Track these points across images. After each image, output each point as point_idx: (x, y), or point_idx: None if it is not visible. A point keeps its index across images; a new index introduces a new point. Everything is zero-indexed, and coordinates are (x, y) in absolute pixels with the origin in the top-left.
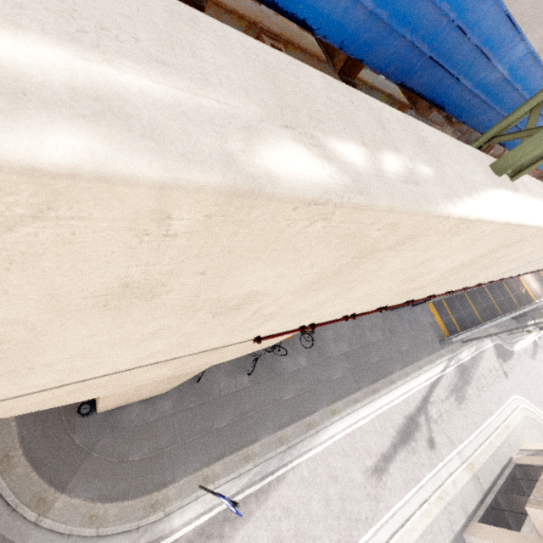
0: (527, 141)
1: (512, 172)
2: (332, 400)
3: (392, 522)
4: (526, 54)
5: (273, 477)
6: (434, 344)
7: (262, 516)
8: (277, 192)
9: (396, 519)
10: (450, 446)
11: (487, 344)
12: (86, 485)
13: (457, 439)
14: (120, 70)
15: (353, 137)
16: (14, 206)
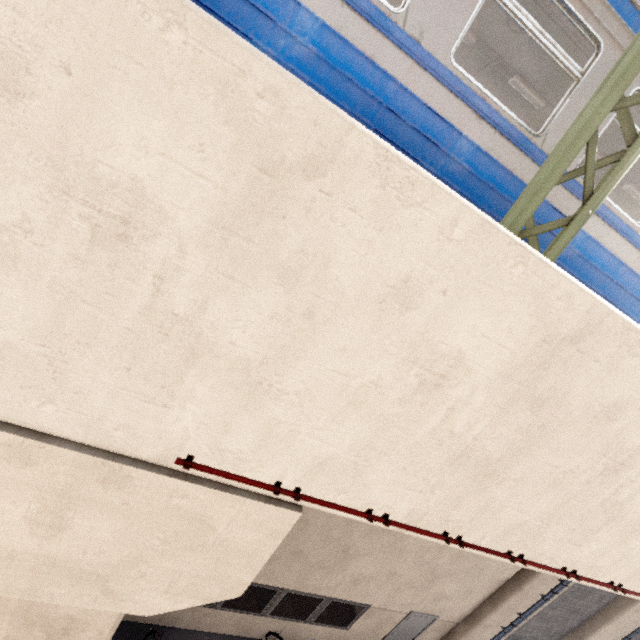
0: (514, 209)
1: None
2: None
3: None
4: (475, 151)
5: None
6: None
7: None
8: None
9: None
10: None
11: None
12: None
13: None
14: None
15: None
16: None
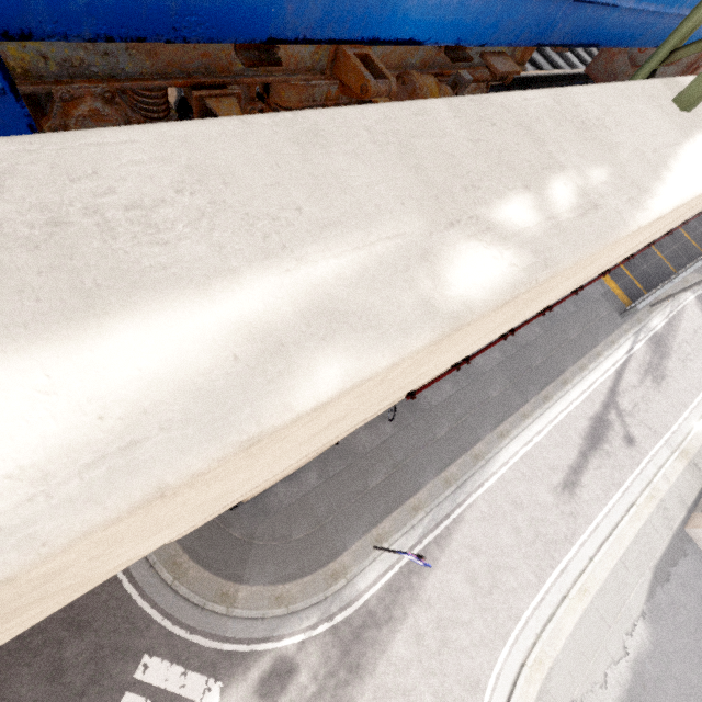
0: None
1: None
2: (495, 422)
3: (596, 534)
4: None
5: (449, 520)
6: (612, 319)
7: (448, 560)
8: (475, 316)
9: (601, 531)
10: (653, 438)
11: (686, 298)
12: (261, 572)
13: (662, 427)
14: (311, 263)
15: (512, 185)
16: (294, 429)
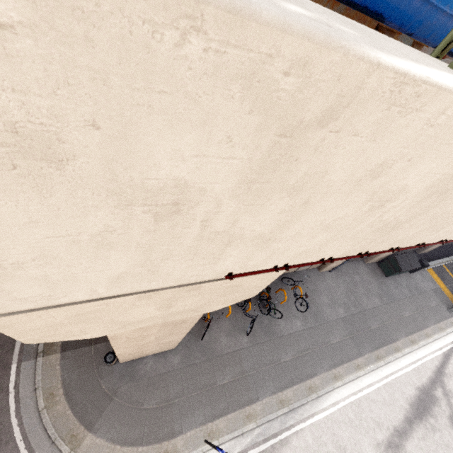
0: None
1: None
2: (332, 364)
3: None
4: None
5: (276, 440)
6: (441, 311)
7: None
8: None
9: None
10: None
11: None
12: (109, 427)
13: None
14: None
15: None
16: None
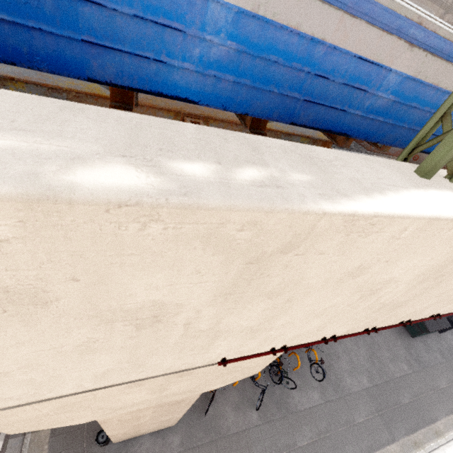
0: (441, 143)
1: (449, 174)
2: (359, 452)
3: None
4: (403, 80)
5: None
6: None
7: None
8: (75, 196)
9: None
10: None
11: None
12: None
13: None
14: None
15: (207, 159)
16: None
